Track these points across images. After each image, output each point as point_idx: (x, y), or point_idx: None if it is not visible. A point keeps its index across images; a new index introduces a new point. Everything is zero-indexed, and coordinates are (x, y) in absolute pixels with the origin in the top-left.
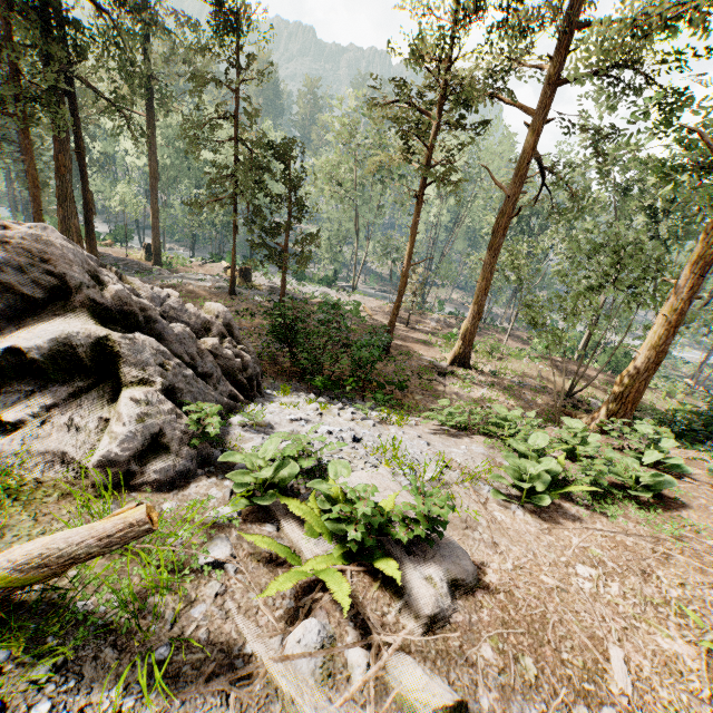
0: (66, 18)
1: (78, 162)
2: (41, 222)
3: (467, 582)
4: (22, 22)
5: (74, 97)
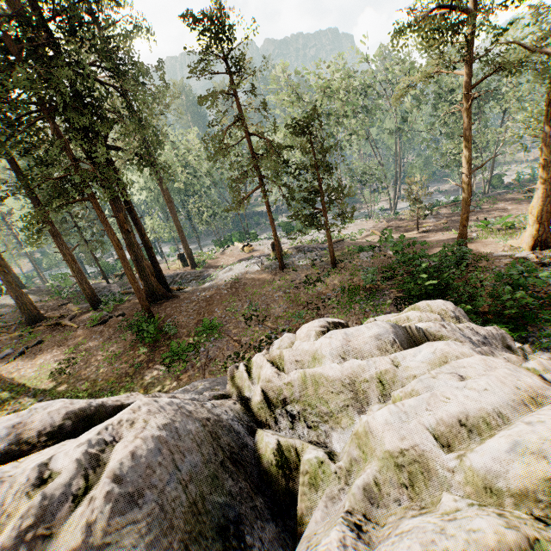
0: (95, 98)
1: (129, 214)
2: (132, 275)
3: None
4: (75, 113)
5: (110, 165)
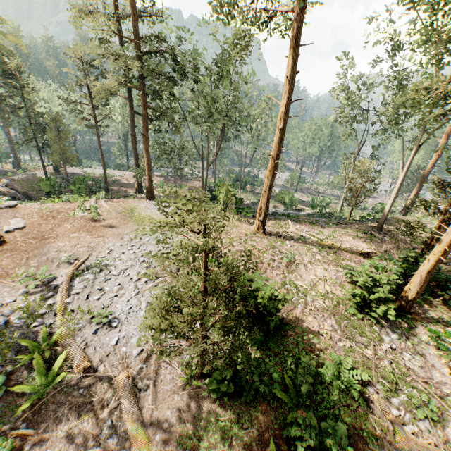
0: None
1: None
2: None
3: (11, 206)
4: None
5: None
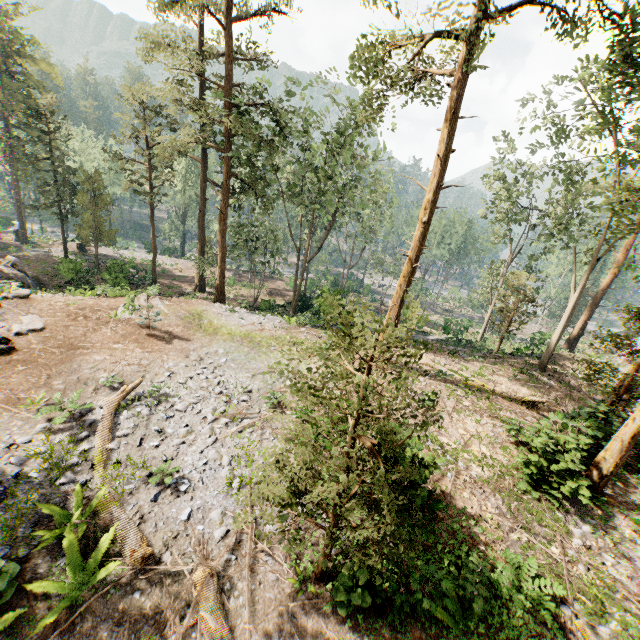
0: None
1: None
2: None
3: (22, 297)
4: None
5: None
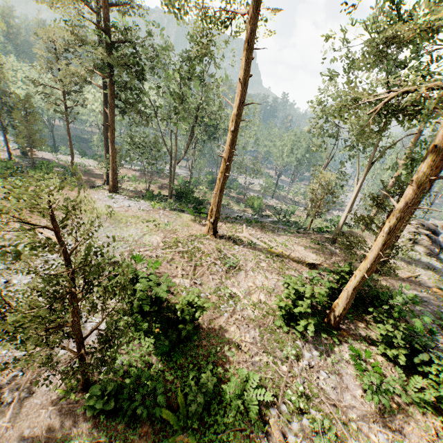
0: None
1: None
2: None
3: None
4: None
5: None
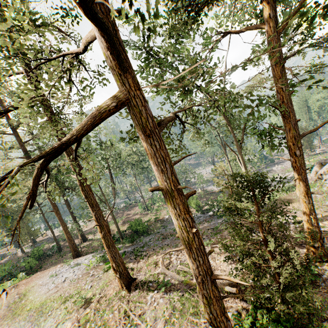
0: None
1: None
2: None
3: None
4: None
5: None
